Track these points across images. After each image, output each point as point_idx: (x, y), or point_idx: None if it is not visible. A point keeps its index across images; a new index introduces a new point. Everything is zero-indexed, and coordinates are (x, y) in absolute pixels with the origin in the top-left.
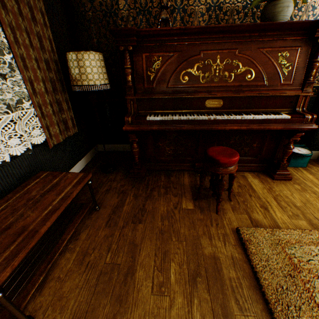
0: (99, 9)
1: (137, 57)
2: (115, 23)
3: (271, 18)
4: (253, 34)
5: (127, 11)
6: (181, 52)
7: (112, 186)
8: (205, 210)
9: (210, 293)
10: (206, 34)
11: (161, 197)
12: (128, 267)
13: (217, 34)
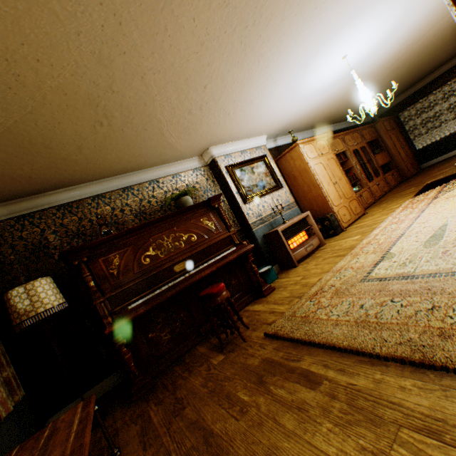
0: (25, 249)
1: (94, 264)
2: (48, 254)
3: (183, 206)
4: (179, 216)
5: (60, 240)
6: (133, 244)
7: (117, 426)
8: (235, 348)
9: (277, 374)
10: (147, 227)
11: (189, 377)
12: (203, 436)
13: (155, 224)
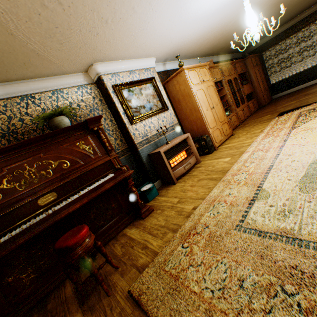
0: None
1: None
2: None
3: (57, 127)
4: (47, 140)
5: None
6: None
7: None
8: (96, 304)
9: None
10: None
11: None
12: None
13: (12, 151)
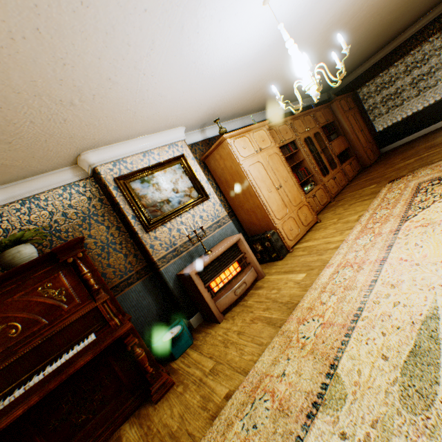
0: None
1: None
2: None
3: (10, 265)
4: None
5: None
6: None
7: None
8: None
9: None
10: None
11: None
12: None
13: None
